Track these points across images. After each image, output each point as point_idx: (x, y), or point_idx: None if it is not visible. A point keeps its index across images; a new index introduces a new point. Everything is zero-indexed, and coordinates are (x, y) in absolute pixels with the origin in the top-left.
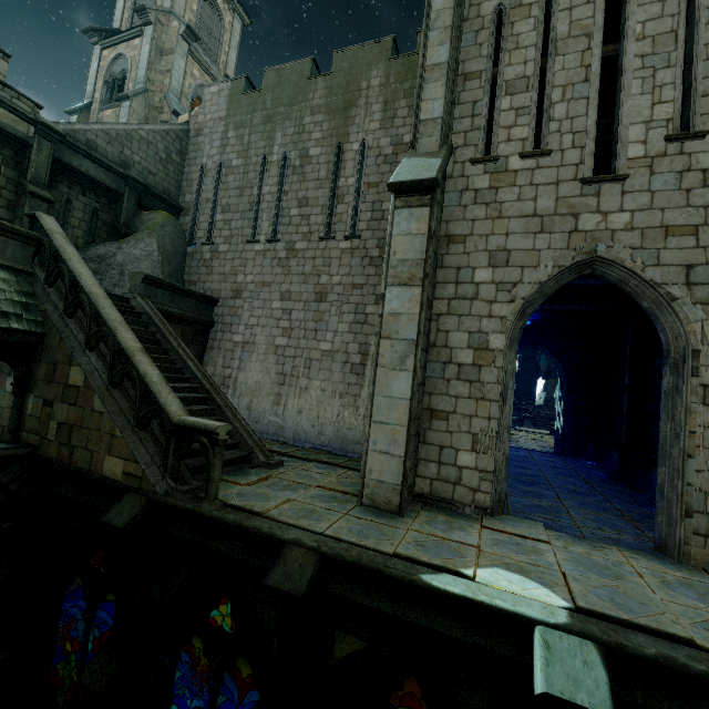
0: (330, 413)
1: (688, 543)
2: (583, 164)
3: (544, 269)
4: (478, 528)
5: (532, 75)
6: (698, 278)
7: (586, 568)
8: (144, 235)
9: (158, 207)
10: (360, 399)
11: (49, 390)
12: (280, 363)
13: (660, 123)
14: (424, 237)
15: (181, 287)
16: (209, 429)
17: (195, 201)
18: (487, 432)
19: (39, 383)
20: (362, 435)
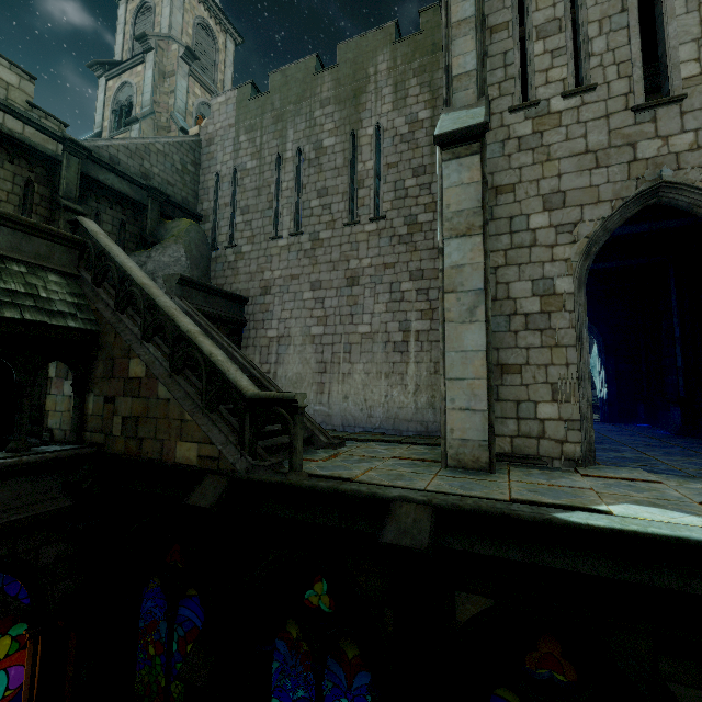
0: (378, 395)
1: None
2: (632, 93)
3: (606, 204)
4: (579, 476)
5: (563, 16)
6: None
7: None
8: (171, 242)
9: (180, 217)
10: (407, 376)
11: (109, 386)
12: (319, 352)
13: None
14: (478, 185)
15: (213, 287)
16: (288, 397)
17: (213, 207)
18: (567, 379)
19: (98, 382)
20: (415, 413)
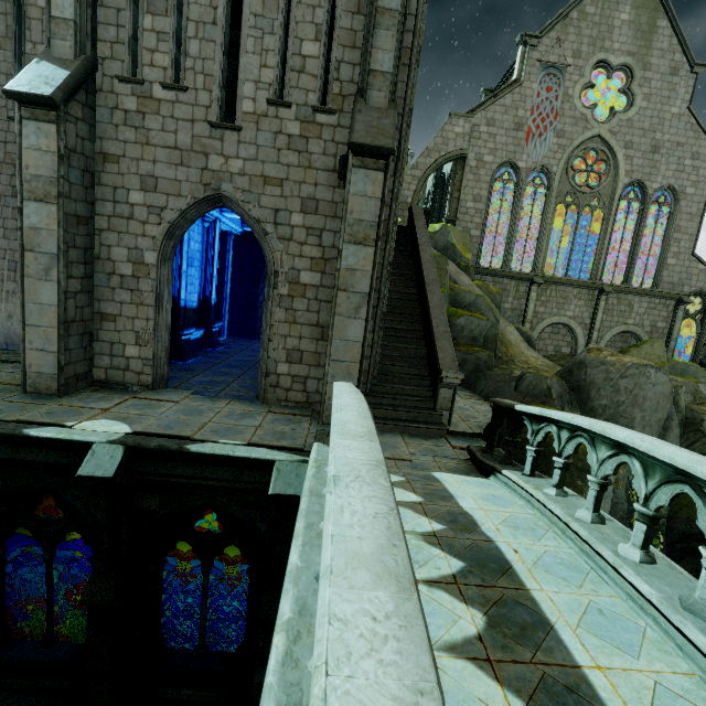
0: None
1: (267, 392)
2: (212, 108)
3: (184, 199)
4: (125, 399)
5: None
6: (281, 220)
7: (182, 413)
8: None
9: None
10: None
11: None
12: None
13: (265, 86)
14: (55, 156)
15: None
16: None
17: None
18: (147, 330)
19: None
20: None
